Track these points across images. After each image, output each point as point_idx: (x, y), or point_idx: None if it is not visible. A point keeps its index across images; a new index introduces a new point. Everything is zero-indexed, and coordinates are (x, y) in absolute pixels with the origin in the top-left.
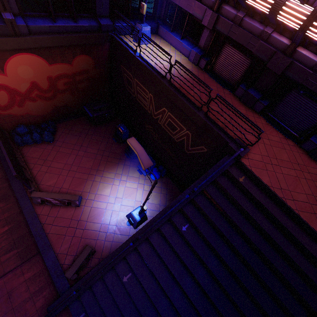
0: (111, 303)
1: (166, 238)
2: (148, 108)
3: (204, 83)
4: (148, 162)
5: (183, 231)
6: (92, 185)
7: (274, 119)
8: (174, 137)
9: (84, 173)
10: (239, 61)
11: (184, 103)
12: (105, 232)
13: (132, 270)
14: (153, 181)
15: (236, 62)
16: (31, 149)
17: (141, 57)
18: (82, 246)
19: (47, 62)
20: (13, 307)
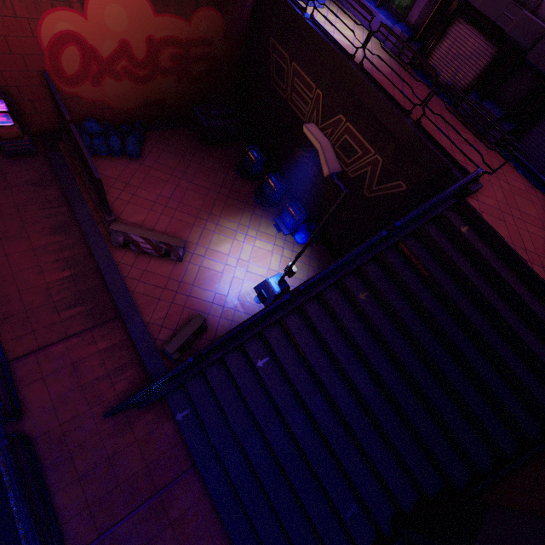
0: (234, 398)
1: (331, 309)
2: (309, 117)
3: (428, 64)
4: (334, 164)
5: (361, 300)
6: (201, 235)
7: (518, 157)
8: (348, 169)
9: (190, 215)
10: (476, 52)
11: (382, 102)
12: (221, 306)
13: (270, 354)
14: (298, 246)
15: (469, 52)
16: (104, 163)
17: (313, 21)
18: (185, 320)
19: (153, 7)
20: (81, 384)
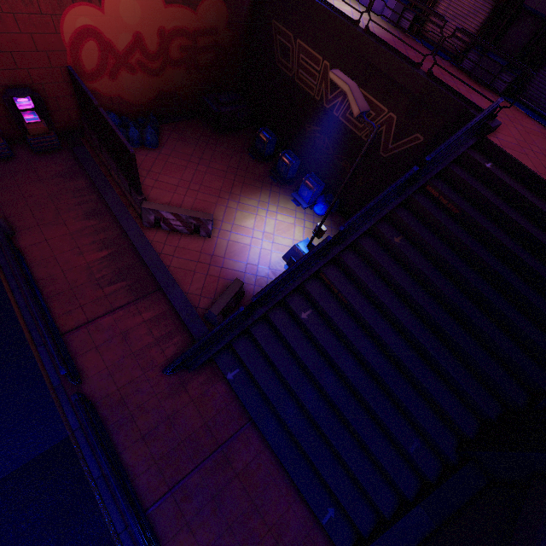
0: (282, 352)
1: (367, 256)
2: (317, 91)
3: (435, 13)
4: (363, 104)
5: (396, 243)
6: (225, 213)
7: (526, 103)
8: (362, 133)
9: (212, 195)
10: (473, 9)
11: (392, 58)
12: (253, 275)
13: (313, 307)
14: (318, 217)
15: (466, 11)
16: None
17: None
18: (222, 289)
19: None
20: (132, 351)
